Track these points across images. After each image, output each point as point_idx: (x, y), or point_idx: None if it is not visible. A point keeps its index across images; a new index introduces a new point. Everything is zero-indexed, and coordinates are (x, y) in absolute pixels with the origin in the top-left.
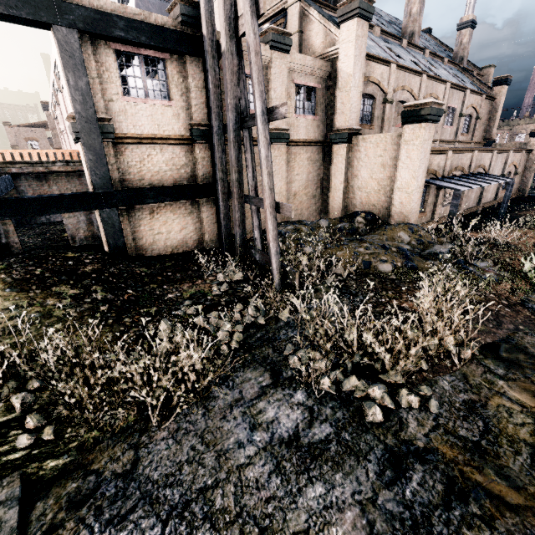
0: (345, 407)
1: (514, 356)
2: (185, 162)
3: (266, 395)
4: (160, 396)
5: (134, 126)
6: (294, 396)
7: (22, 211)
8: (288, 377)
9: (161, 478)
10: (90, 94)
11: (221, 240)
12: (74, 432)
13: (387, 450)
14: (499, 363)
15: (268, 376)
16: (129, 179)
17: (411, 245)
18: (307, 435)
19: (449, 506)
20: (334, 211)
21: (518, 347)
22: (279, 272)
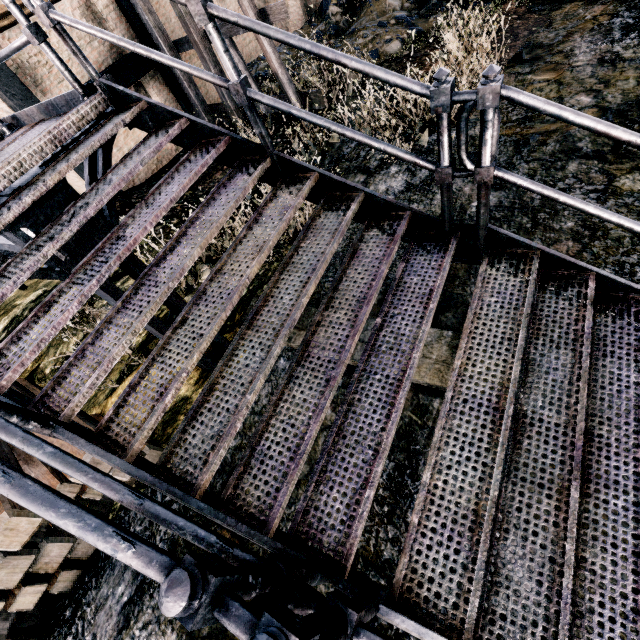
0: (430, 154)
1: (534, 54)
2: None
3: (370, 184)
4: (297, 227)
5: None
6: (390, 172)
7: None
8: (376, 166)
9: (344, 248)
10: None
11: None
12: (263, 270)
13: (471, 154)
14: (524, 65)
15: (361, 175)
16: (47, 88)
17: (405, 9)
18: (416, 180)
19: (520, 152)
20: (294, 18)
21: (535, 46)
22: (302, 105)
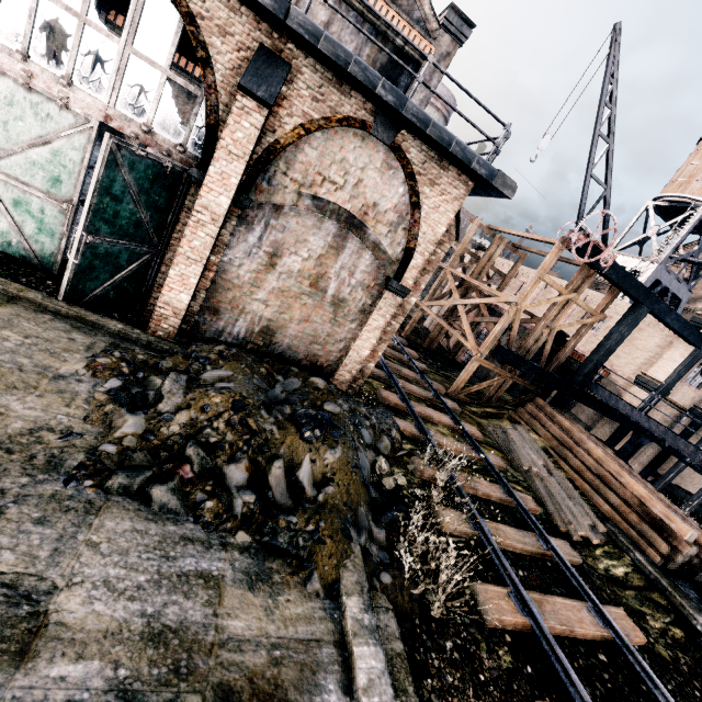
0: None
1: None
2: (669, 420)
3: None
4: None
5: (672, 394)
6: None
7: (607, 413)
8: None
9: None
10: (680, 379)
11: (643, 474)
12: None
13: None
14: None
15: None
16: None
17: None
18: None
19: None
20: None
21: None
22: None
